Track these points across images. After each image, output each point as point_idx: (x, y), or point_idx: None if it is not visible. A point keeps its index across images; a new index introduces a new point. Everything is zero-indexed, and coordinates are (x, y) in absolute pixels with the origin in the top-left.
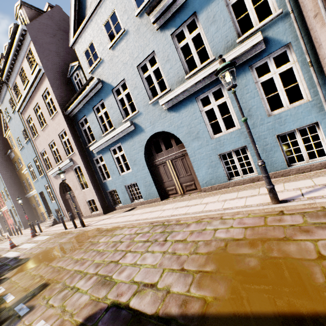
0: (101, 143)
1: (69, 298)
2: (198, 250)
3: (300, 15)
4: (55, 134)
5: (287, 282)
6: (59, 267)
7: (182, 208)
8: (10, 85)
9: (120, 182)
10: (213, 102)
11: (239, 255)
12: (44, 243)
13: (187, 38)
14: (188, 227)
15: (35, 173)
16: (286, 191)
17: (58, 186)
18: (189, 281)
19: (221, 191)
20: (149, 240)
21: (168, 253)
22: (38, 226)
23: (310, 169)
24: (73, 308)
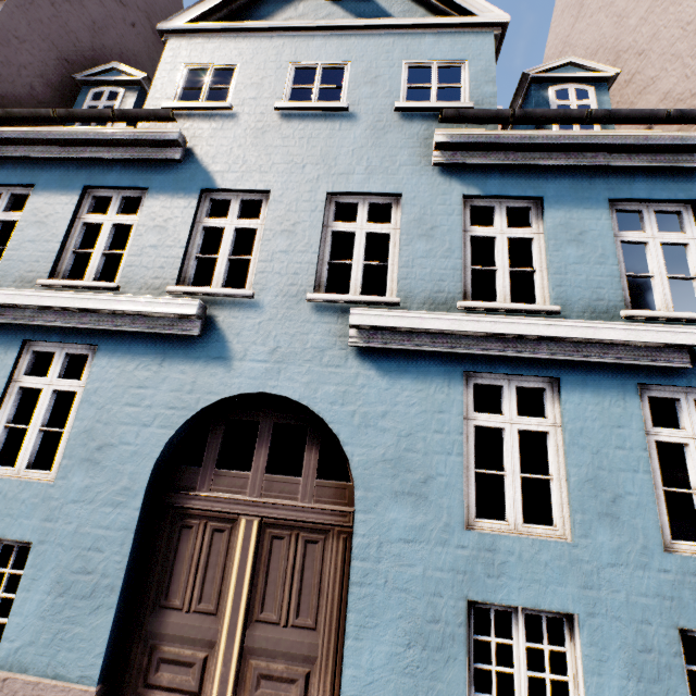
0: (7, 298)
1: None
2: None
3: None
4: None
5: None
6: None
7: None
8: None
9: None
10: (511, 412)
11: None
12: None
13: (498, 228)
14: None
15: None
16: None
17: None
18: None
19: None
20: None
21: None
22: None
23: None
24: None
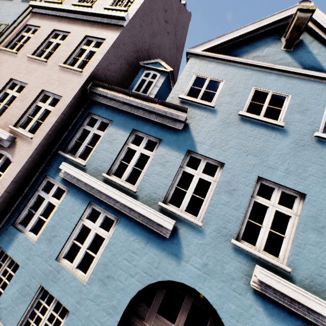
0: (89, 182)
1: None
2: None
3: None
4: (38, 83)
5: None
6: None
7: None
8: None
9: (43, 270)
10: None
11: None
12: None
13: None
14: None
15: None
16: None
17: None
18: None
19: None
20: None
21: None
22: None
23: None
24: None
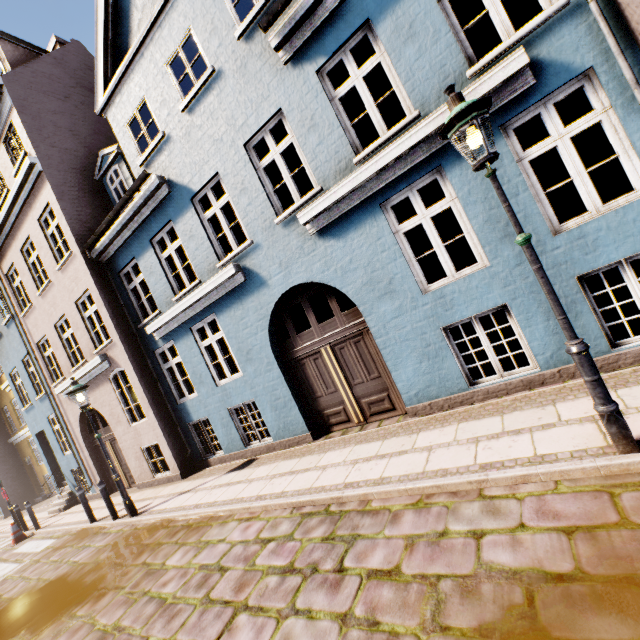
0: (170, 316)
1: None
2: (447, 615)
3: (611, 5)
4: (68, 302)
5: None
6: None
7: (368, 461)
8: None
9: (218, 401)
10: (421, 210)
11: None
12: (37, 565)
13: (352, 77)
14: (396, 525)
15: (27, 391)
16: (636, 413)
17: (78, 417)
18: None
19: (456, 413)
20: (296, 567)
21: (356, 624)
22: (31, 515)
23: None
24: None
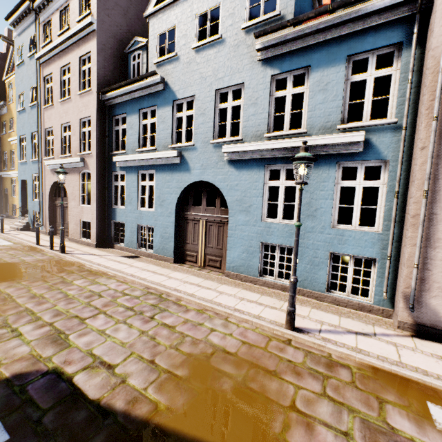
0: (130, 158)
1: (4, 341)
2: (181, 346)
3: (412, 136)
4: (75, 116)
5: (246, 419)
6: (7, 295)
7: (191, 285)
8: (41, 19)
9: (135, 217)
10: (282, 180)
11: (219, 371)
12: (0, 251)
13: (287, 90)
14: (185, 313)
15: (26, 152)
16: (308, 319)
17: (52, 184)
18: (152, 378)
19: (245, 284)
20: (134, 309)
21: (146, 336)
22: (2, 223)
23: (347, 305)
24: (4, 356)
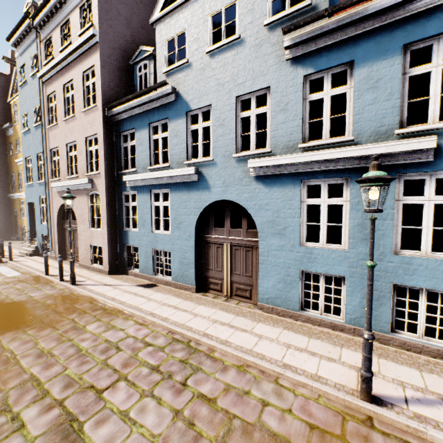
0: (142, 177)
1: (0, 441)
2: (231, 439)
3: None
4: (81, 135)
5: None
6: (10, 353)
7: (222, 325)
8: (42, 36)
9: (149, 241)
10: (324, 197)
11: None
12: (7, 285)
13: (325, 92)
14: (223, 374)
15: (32, 174)
16: (382, 379)
17: (59, 206)
18: None
19: (285, 321)
20: (160, 369)
21: (182, 419)
22: (10, 250)
23: (421, 350)
24: None
